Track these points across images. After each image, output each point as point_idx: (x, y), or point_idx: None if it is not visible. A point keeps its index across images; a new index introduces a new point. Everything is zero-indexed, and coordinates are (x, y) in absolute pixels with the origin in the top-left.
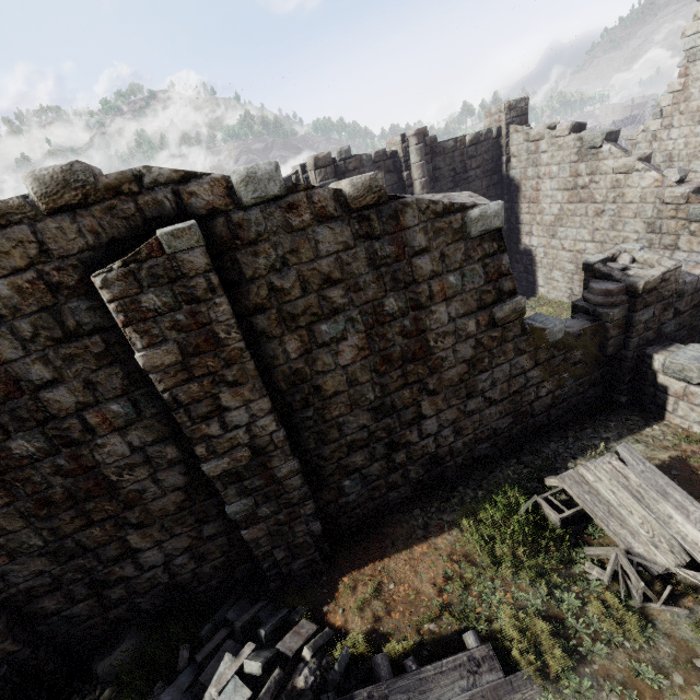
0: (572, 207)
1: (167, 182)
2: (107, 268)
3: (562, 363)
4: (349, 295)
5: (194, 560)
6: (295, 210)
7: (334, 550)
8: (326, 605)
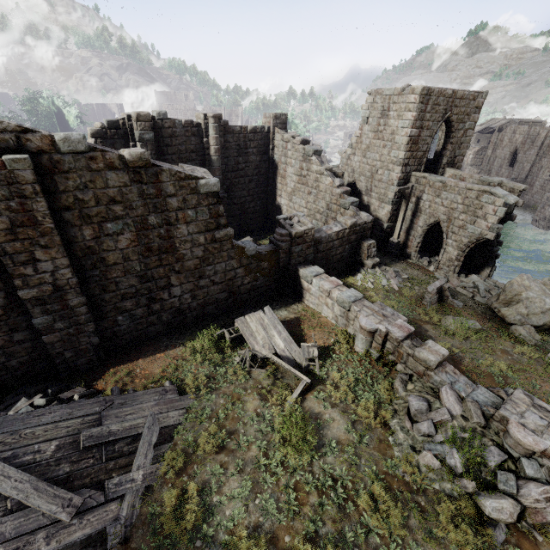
0: (299, 186)
1: (13, 131)
2: None
3: (256, 268)
4: (126, 211)
5: (5, 356)
6: (95, 160)
7: (108, 358)
8: (96, 381)
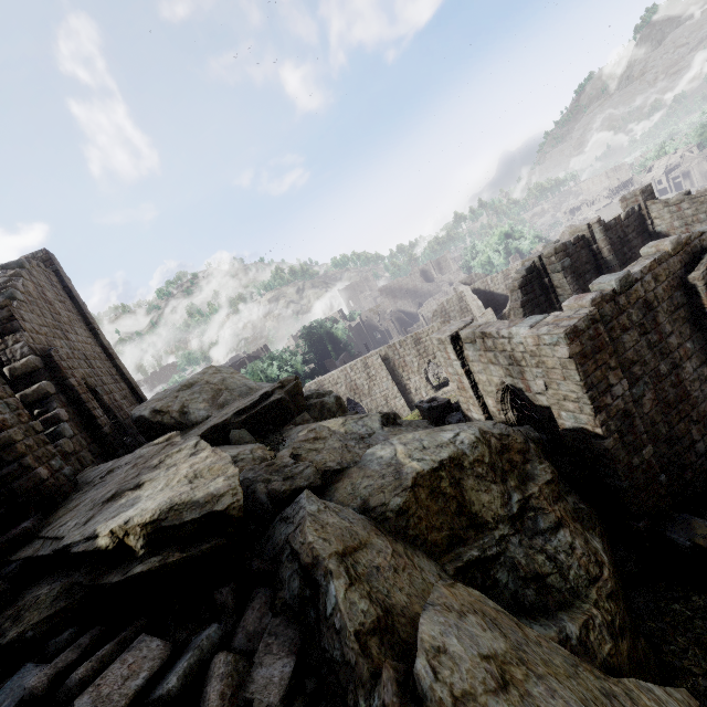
0: None
1: (697, 237)
2: (703, 271)
3: None
4: None
5: None
6: None
7: None
8: None
